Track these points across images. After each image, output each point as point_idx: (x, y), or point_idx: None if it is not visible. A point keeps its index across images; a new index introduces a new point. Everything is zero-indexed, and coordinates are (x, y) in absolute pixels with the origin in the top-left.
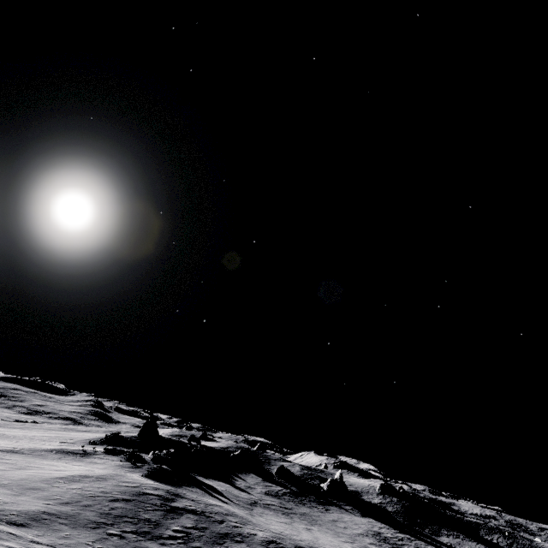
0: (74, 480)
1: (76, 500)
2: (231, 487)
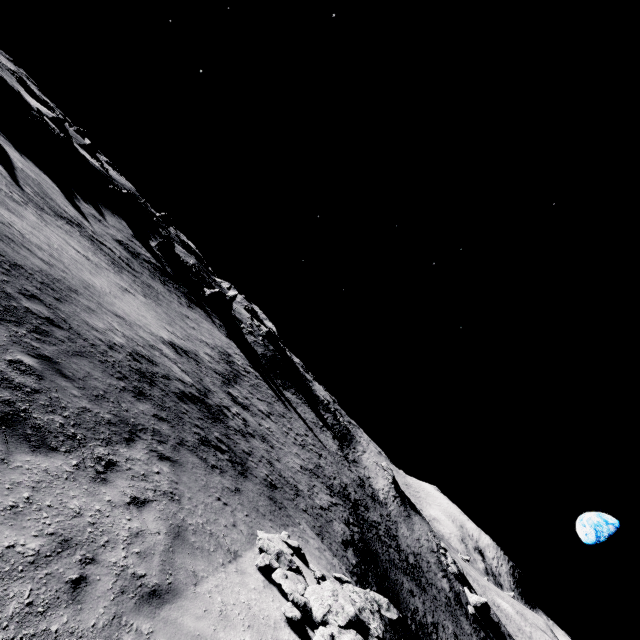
0: None
1: None
2: (59, 192)
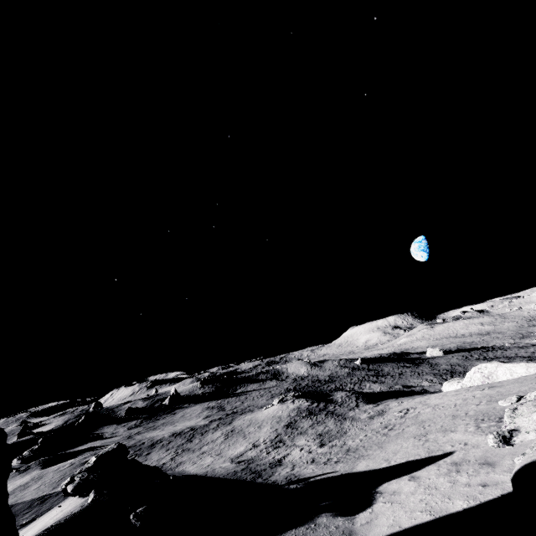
0: (24, 489)
1: (56, 485)
2: (102, 441)
